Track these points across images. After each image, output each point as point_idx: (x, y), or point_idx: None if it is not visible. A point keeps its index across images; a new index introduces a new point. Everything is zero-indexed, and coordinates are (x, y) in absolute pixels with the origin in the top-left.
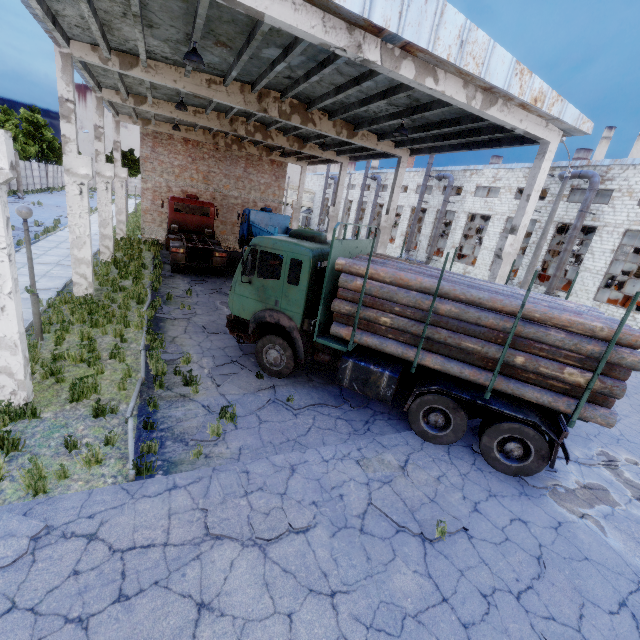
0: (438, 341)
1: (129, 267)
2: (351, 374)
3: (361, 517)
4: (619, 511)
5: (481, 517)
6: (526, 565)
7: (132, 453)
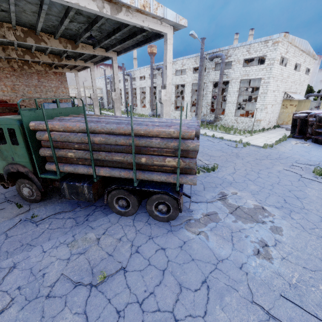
0: (102, 160)
1: None
2: (68, 191)
3: (52, 286)
4: (219, 223)
5: (138, 255)
6: (155, 278)
7: None
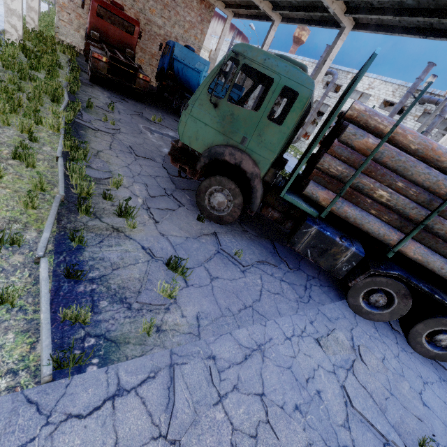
0: (435, 232)
1: (41, 58)
2: (310, 240)
3: (347, 427)
4: None
5: (432, 413)
6: None
7: (47, 327)
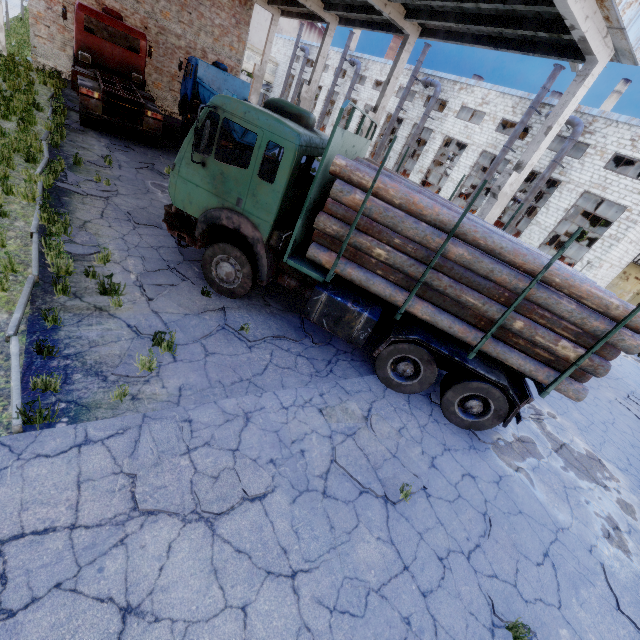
0: (436, 289)
1: (11, 101)
2: (323, 309)
3: (324, 477)
4: (543, 464)
5: (438, 473)
6: (475, 523)
7: (17, 392)
